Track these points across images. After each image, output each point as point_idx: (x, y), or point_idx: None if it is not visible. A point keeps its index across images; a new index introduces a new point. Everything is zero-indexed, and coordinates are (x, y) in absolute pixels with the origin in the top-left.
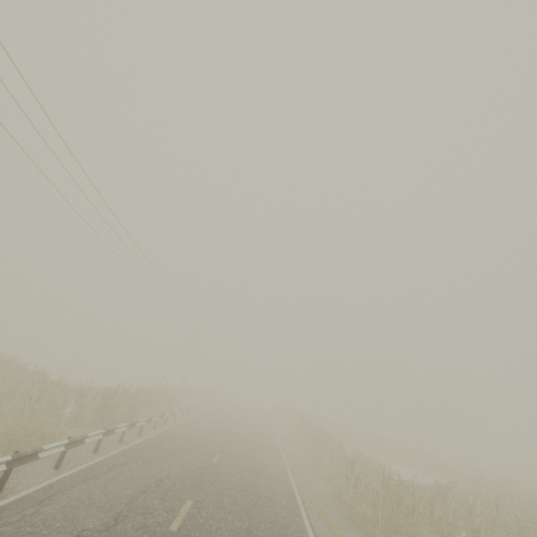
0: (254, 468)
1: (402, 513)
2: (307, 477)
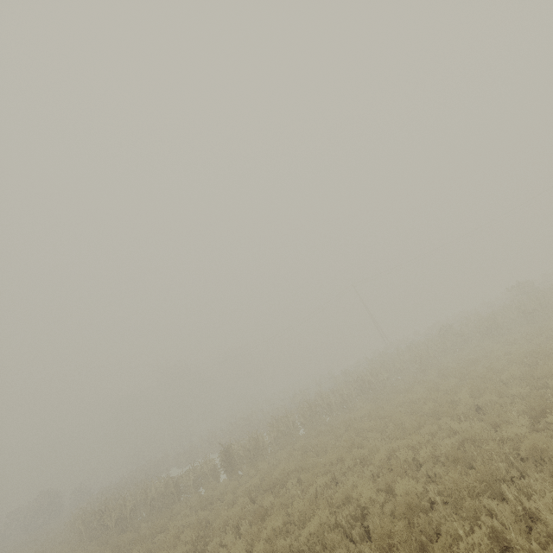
0: None
1: None
2: None
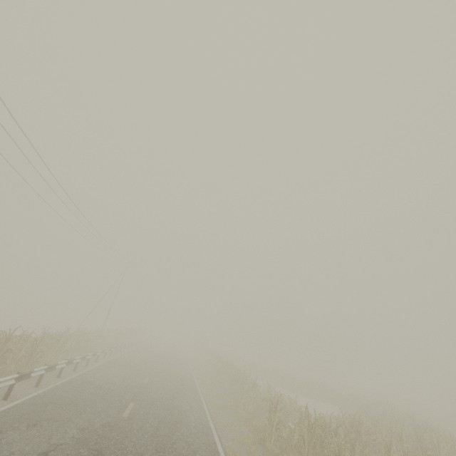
0: (172, 417)
1: (325, 455)
2: (226, 419)
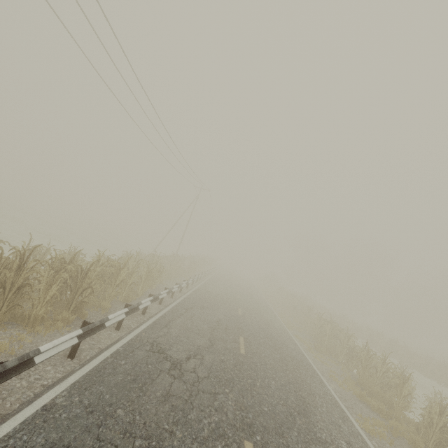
0: None
1: None
2: None
